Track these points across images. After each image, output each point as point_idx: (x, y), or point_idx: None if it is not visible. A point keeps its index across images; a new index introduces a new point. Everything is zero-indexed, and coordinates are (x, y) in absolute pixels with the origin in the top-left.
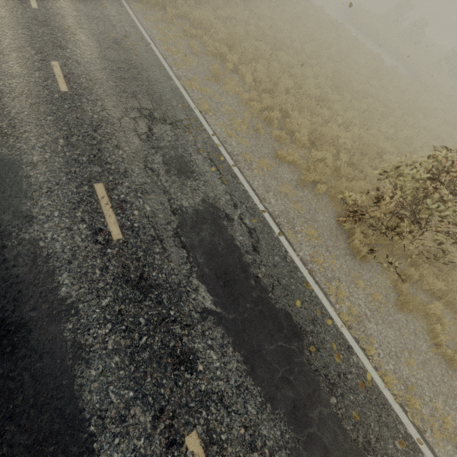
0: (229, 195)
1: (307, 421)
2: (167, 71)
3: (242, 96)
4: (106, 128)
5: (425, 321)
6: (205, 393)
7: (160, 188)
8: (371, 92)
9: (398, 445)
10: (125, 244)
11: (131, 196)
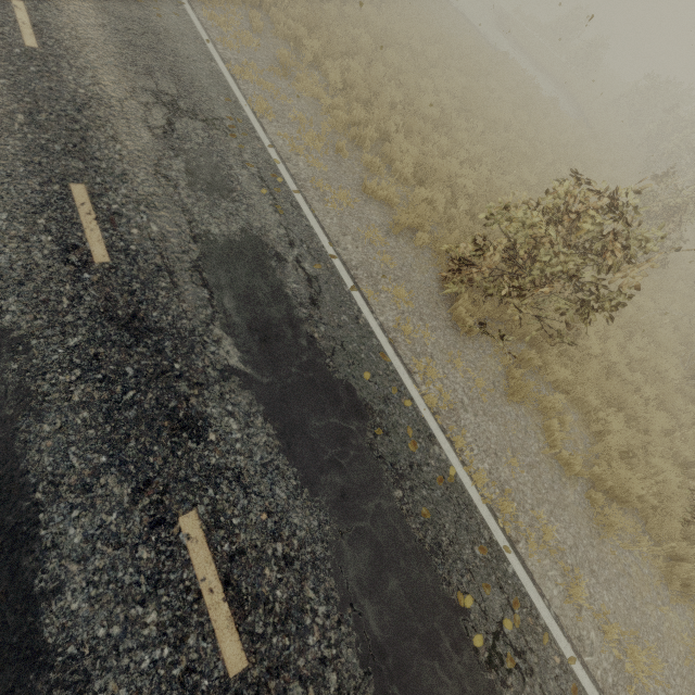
0: (284, 229)
1: (358, 514)
2: (207, 47)
3: (322, 100)
4: (98, 110)
5: (542, 418)
6: (215, 468)
7: (177, 205)
8: (515, 125)
9: (478, 551)
10: (113, 270)
11: (129, 208)
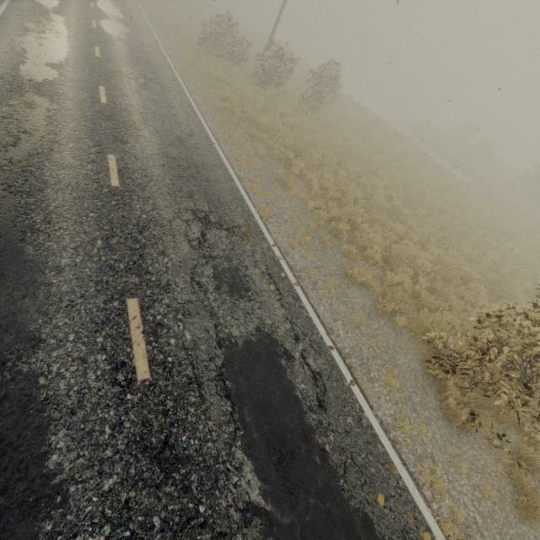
0: (290, 323)
1: None
2: (229, 171)
3: (308, 203)
4: (154, 230)
5: None
6: None
7: (206, 309)
8: (446, 208)
9: None
10: (151, 388)
11: (169, 317)
